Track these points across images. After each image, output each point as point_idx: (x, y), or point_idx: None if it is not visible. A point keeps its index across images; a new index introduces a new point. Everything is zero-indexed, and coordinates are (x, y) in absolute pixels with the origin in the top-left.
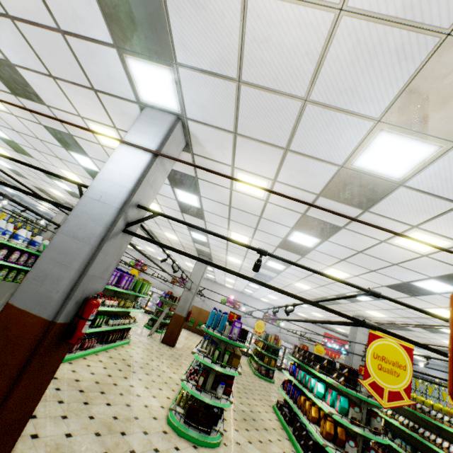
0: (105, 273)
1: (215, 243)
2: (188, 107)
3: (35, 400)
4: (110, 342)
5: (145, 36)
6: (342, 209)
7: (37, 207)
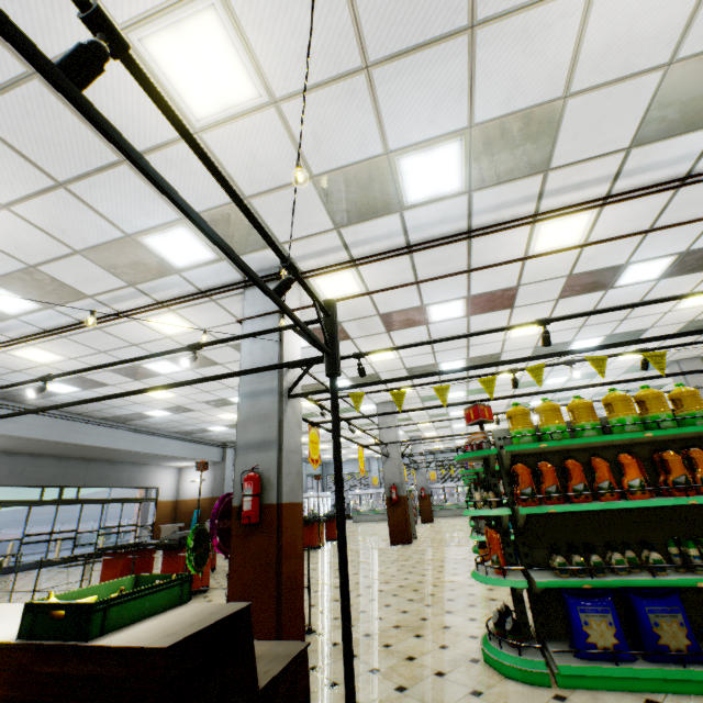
0: (395, 475)
1: (561, 374)
2: (368, 404)
3: (403, 525)
4: None
5: (351, 409)
6: (386, 375)
7: None
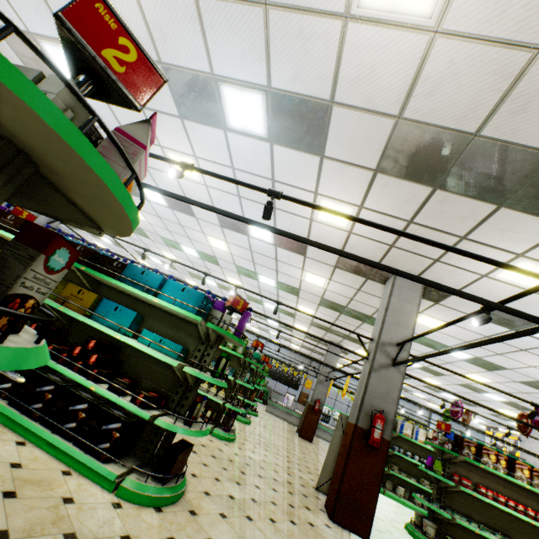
0: None
1: (259, 217)
2: None
3: None
4: None
5: None
6: None
7: None
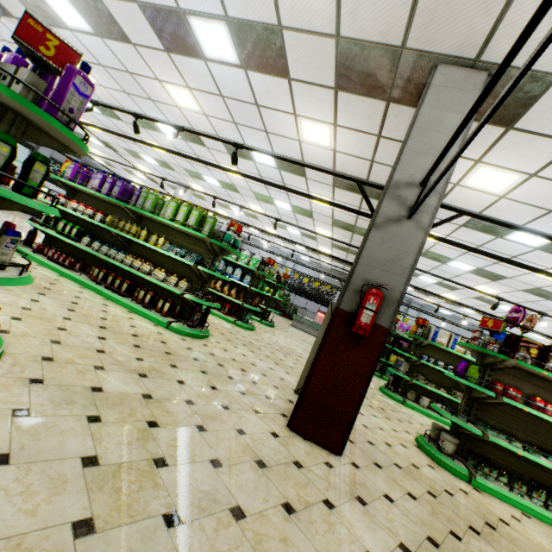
0: None
1: None
2: None
3: None
4: (98, 280)
5: None
6: None
7: (442, 313)
